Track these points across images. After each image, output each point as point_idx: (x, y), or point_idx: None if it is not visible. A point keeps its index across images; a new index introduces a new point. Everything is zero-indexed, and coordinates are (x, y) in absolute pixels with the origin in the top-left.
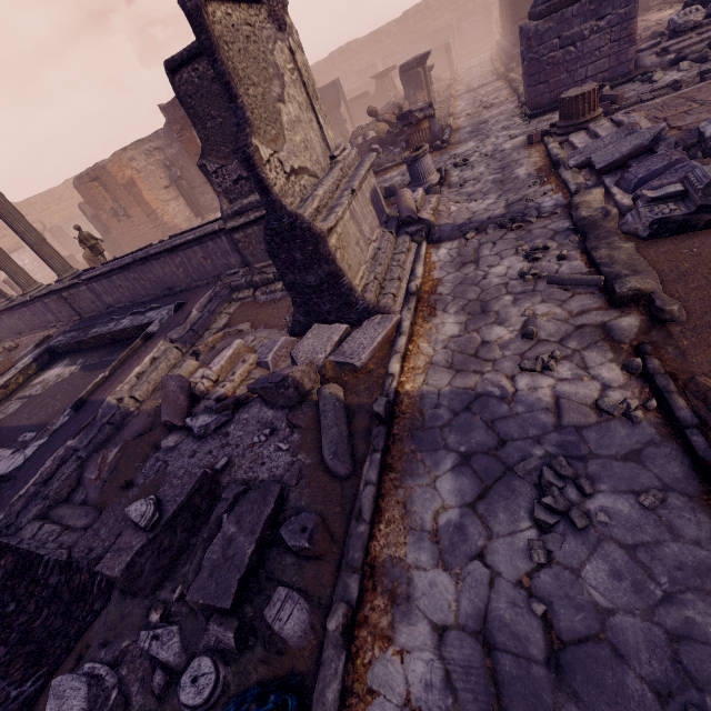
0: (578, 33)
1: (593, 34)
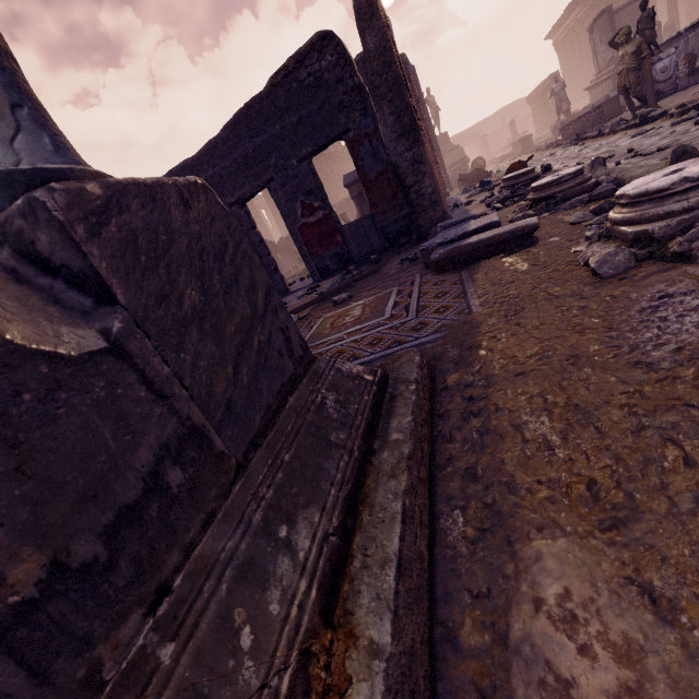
0: None
1: None
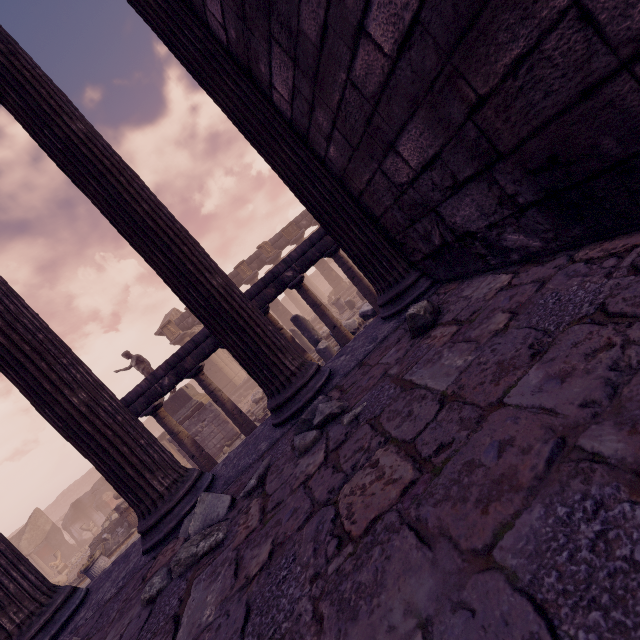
0: (196, 431)
1: (205, 428)
